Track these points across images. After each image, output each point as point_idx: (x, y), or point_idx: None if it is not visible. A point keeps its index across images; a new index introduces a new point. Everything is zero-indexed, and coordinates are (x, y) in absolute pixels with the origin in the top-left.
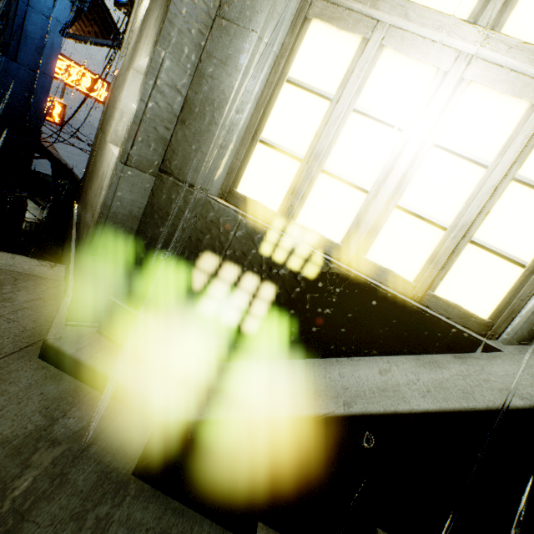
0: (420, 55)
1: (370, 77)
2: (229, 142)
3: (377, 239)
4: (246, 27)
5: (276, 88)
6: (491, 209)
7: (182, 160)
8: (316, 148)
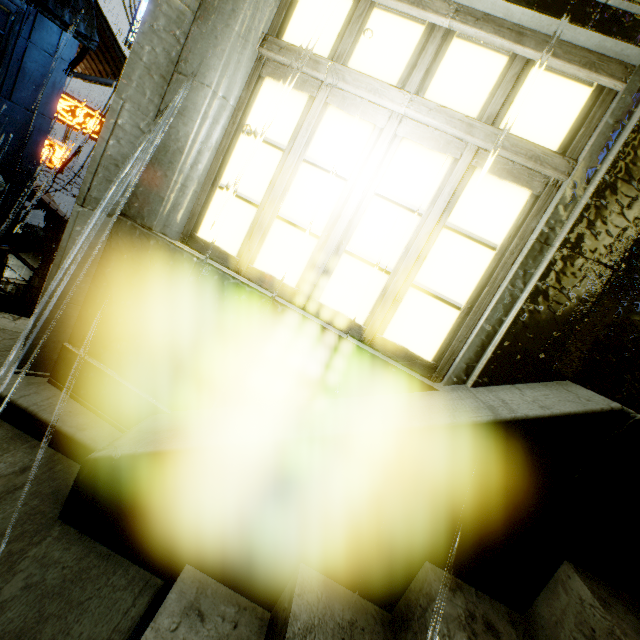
0: (359, 113)
1: (318, 131)
2: (188, 187)
3: (329, 283)
4: (201, 83)
5: (234, 138)
6: (428, 254)
7: (141, 204)
8: (271, 195)
